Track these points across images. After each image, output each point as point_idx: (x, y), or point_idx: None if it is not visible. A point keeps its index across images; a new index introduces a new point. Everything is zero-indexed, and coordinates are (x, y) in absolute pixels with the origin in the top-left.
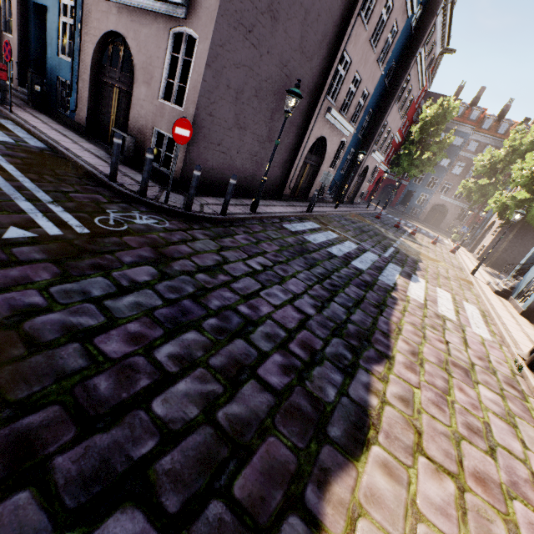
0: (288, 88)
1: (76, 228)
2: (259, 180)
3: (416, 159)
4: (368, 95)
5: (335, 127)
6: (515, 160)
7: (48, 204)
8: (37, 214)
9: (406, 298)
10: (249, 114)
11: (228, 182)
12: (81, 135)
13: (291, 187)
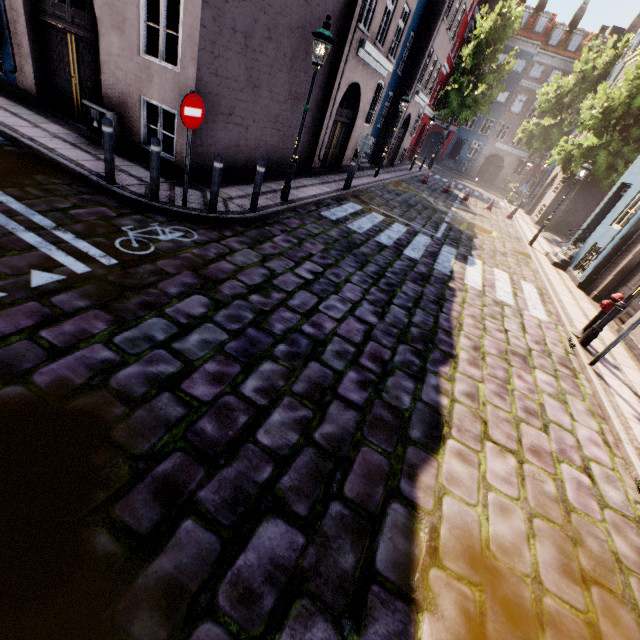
0: (309, 20)
1: (101, 259)
2: (283, 154)
3: (468, 97)
4: (409, 13)
5: (370, 66)
6: (585, 91)
7: (54, 230)
8: (50, 247)
9: (464, 287)
10: (263, 66)
11: (246, 162)
12: (35, 110)
13: (321, 156)
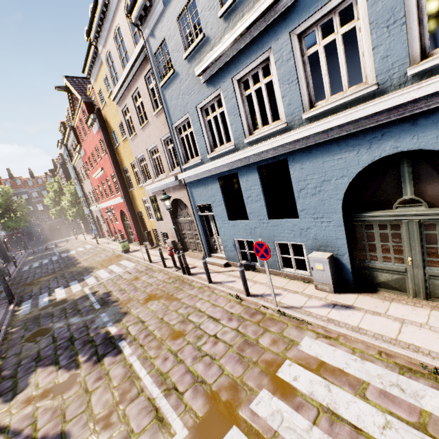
0: None
1: None
2: None
3: (17, 219)
4: None
5: None
6: (61, 194)
7: None
8: None
9: (72, 254)
10: None
11: None
12: None
13: None
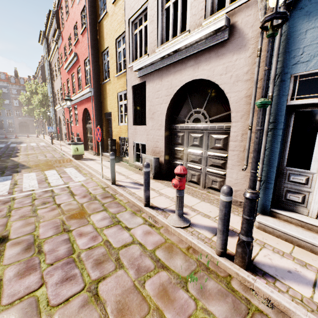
0: None
1: None
2: None
3: None
4: None
5: None
6: (36, 96)
7: None
8: None
9: (21, 146)
10: None
11: None
12: None
13: None
